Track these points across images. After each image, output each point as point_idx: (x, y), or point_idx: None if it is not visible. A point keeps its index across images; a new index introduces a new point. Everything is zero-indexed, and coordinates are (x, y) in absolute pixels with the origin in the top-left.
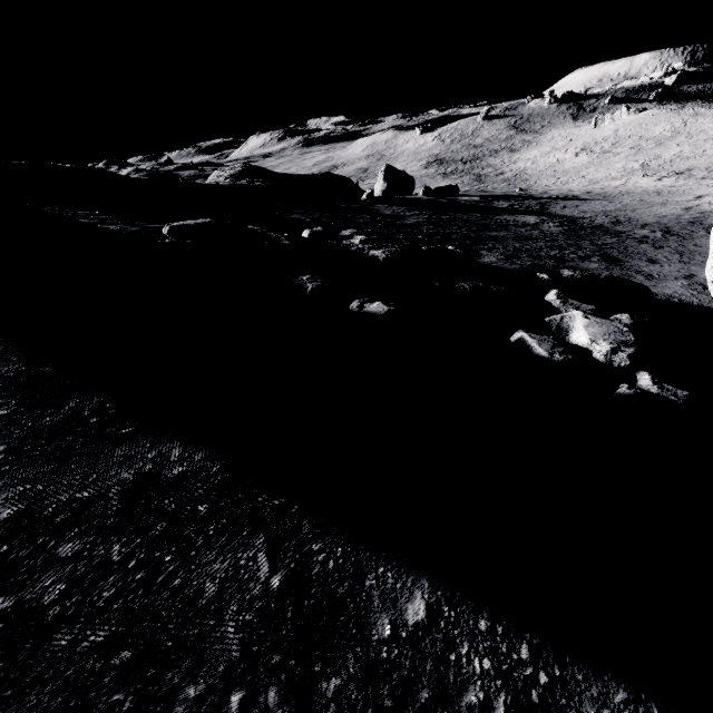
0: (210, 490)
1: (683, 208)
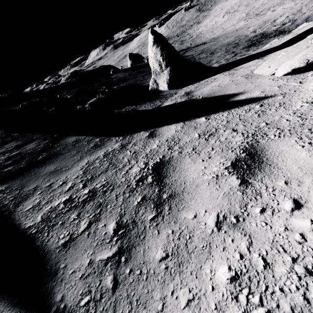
0: (2, 133)
1: (235, 37)
